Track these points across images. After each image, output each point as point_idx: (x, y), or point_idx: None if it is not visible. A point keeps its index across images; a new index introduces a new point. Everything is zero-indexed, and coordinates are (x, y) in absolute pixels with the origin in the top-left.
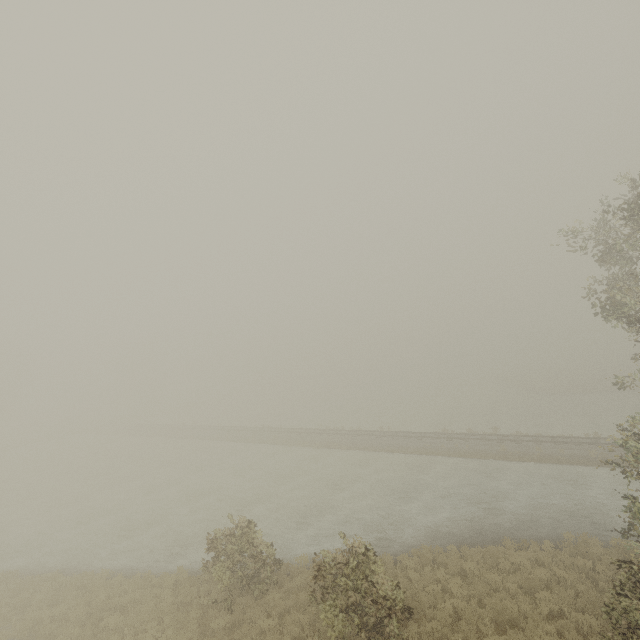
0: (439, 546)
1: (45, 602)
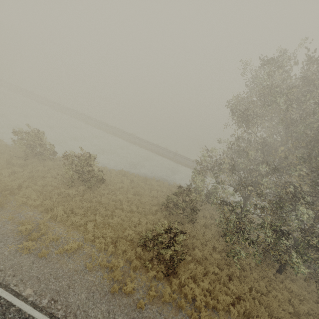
0: (129, 173)
1: None
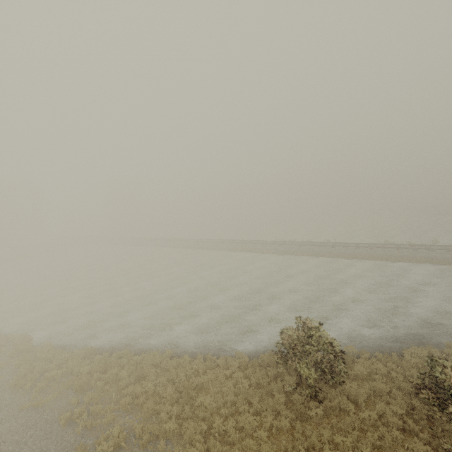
0: None
1: (131, 377)
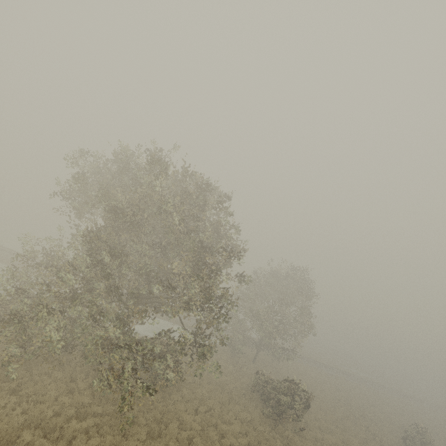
0: None
1: None
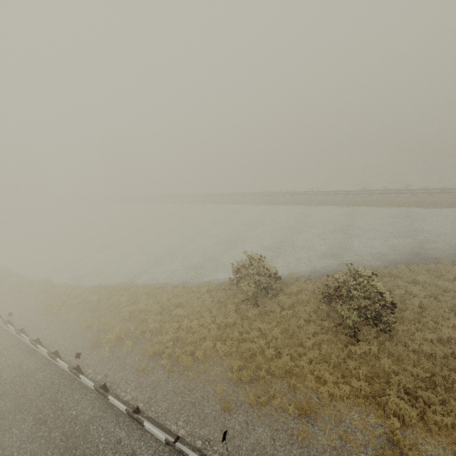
0: (386, 265)
1: (129, 302)
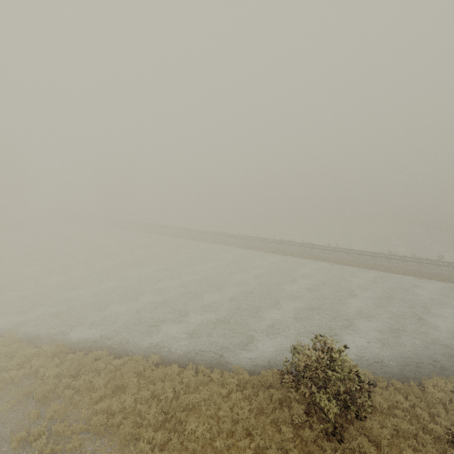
0: None
1: (107, 388)
